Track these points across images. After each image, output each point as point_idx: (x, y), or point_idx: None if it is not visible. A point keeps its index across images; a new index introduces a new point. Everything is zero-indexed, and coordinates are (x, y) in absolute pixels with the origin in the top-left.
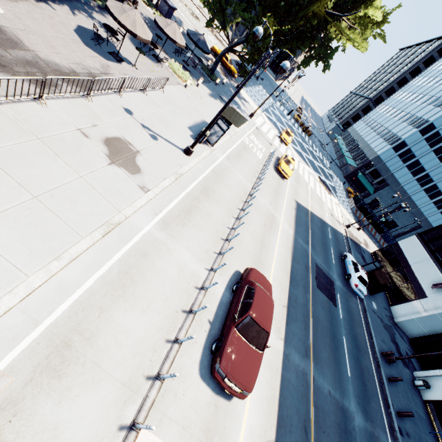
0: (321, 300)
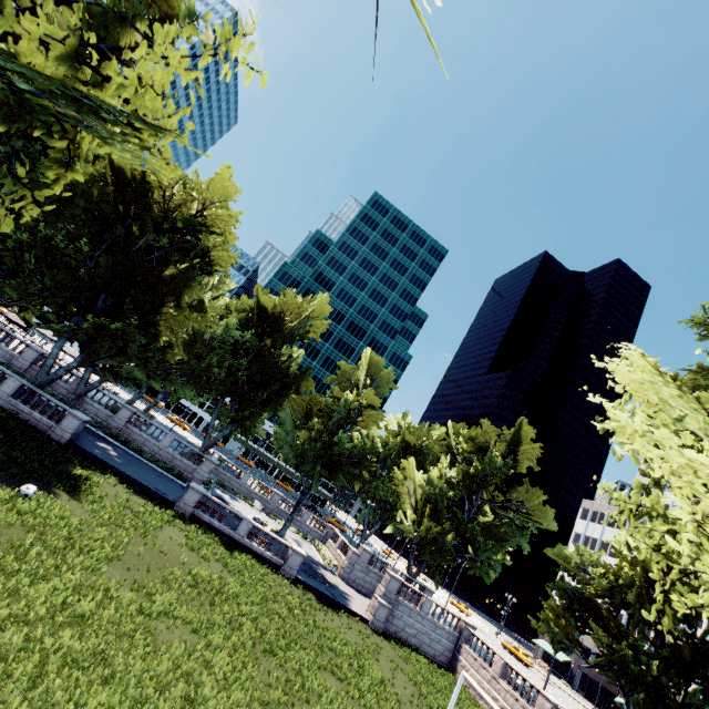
0: None
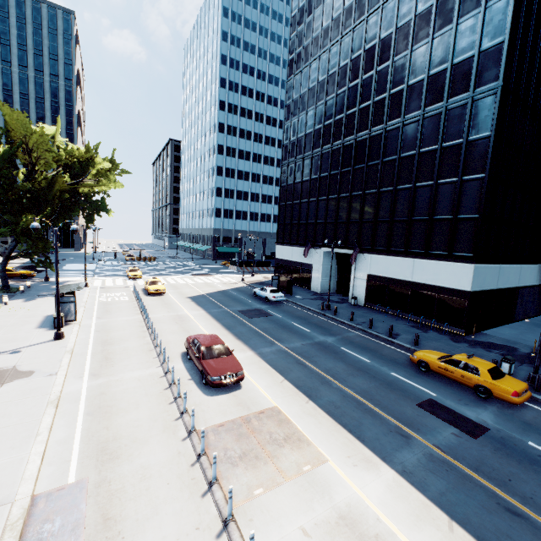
0: (259, 320)
